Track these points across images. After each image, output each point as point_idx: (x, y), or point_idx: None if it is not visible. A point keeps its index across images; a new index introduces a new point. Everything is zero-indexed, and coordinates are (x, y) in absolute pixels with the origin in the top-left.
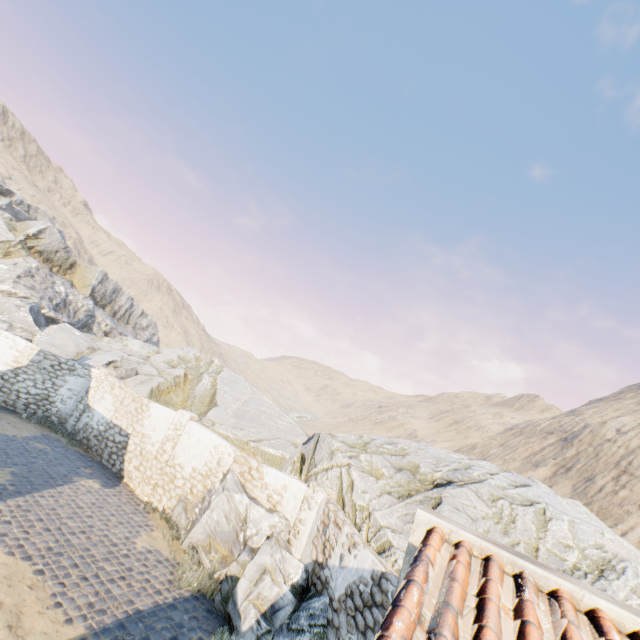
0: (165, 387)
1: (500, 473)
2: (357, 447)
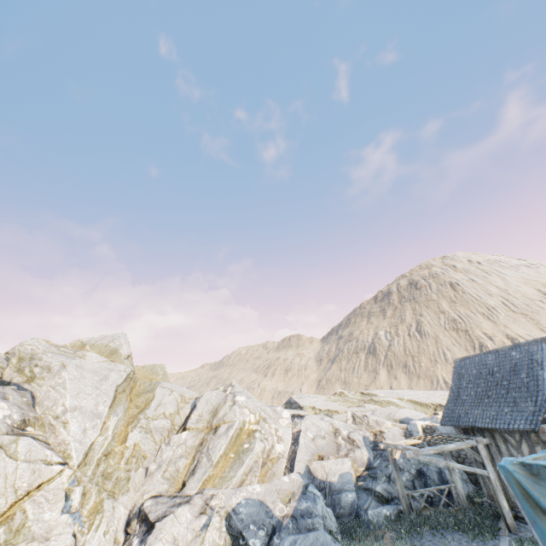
0: None
1: None
2: None
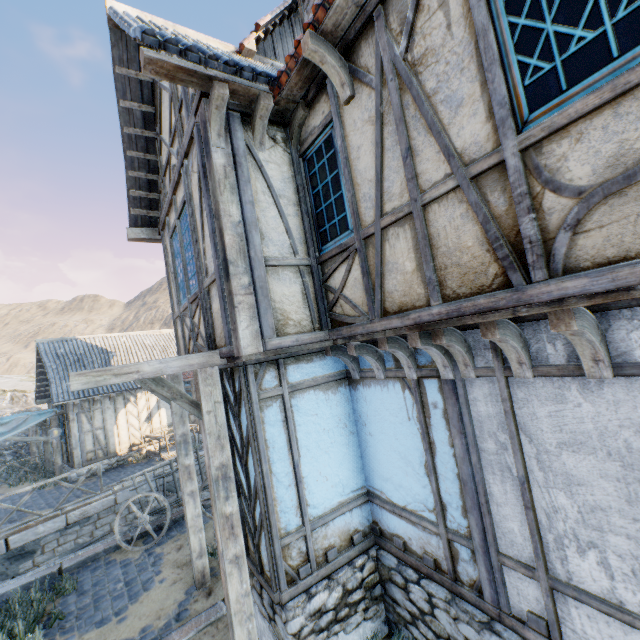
0: None
1: None
2: None
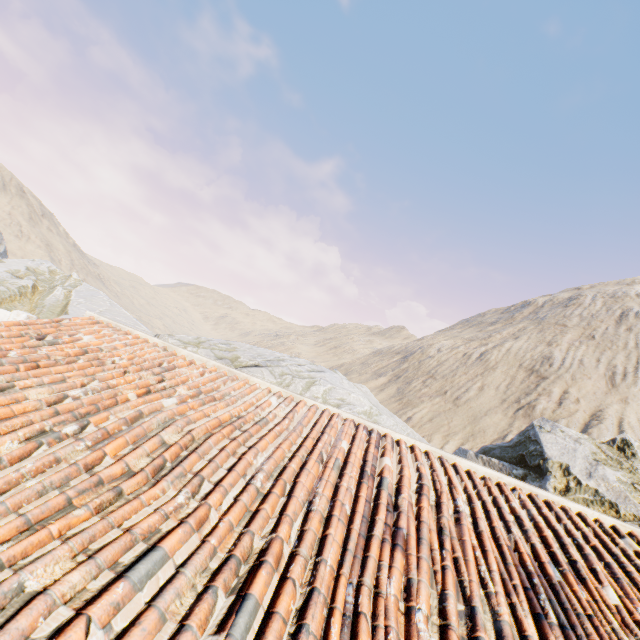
0: (7, 296)
1: (307, 365)
2: (191, 344)
